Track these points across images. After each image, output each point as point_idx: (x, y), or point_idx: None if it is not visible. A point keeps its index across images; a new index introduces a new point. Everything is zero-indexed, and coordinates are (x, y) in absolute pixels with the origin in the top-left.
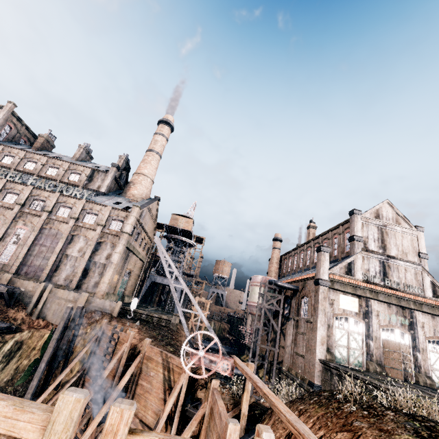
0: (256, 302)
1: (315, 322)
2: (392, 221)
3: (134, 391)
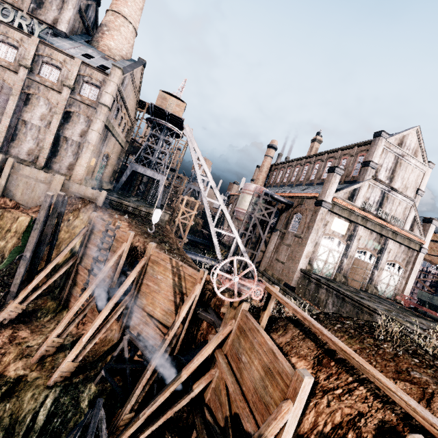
0: (245, 210)
1: (306, 239)
2: (411, 153)
3: (138, 288)
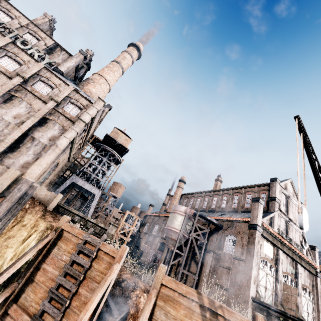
0: (177, 229)
1: (250, 262)
2: (292, 195)
3: None
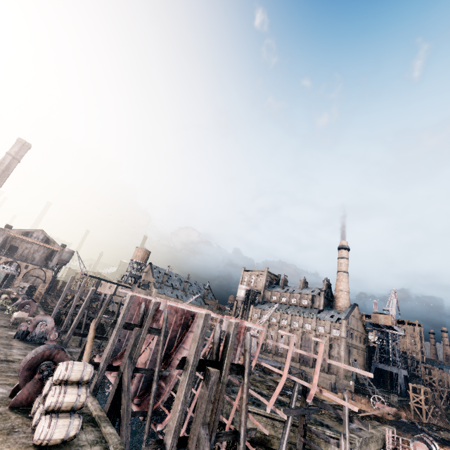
0: None
1: None
2: None
3: None
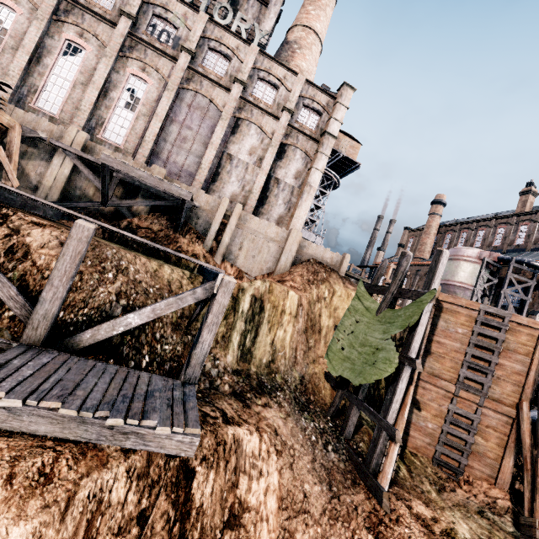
0: (466, 283)
1: None
2: None
3: None
